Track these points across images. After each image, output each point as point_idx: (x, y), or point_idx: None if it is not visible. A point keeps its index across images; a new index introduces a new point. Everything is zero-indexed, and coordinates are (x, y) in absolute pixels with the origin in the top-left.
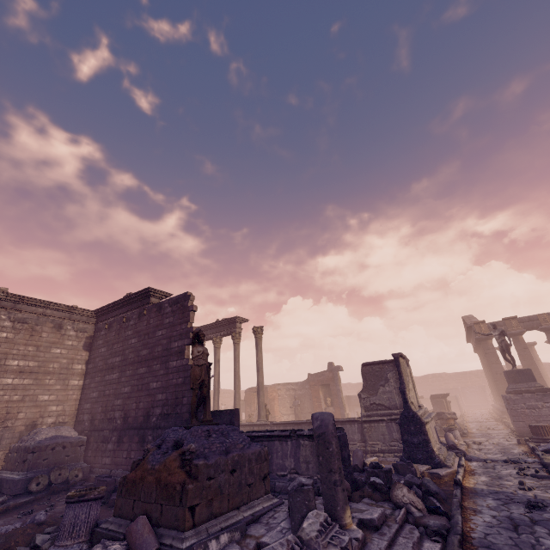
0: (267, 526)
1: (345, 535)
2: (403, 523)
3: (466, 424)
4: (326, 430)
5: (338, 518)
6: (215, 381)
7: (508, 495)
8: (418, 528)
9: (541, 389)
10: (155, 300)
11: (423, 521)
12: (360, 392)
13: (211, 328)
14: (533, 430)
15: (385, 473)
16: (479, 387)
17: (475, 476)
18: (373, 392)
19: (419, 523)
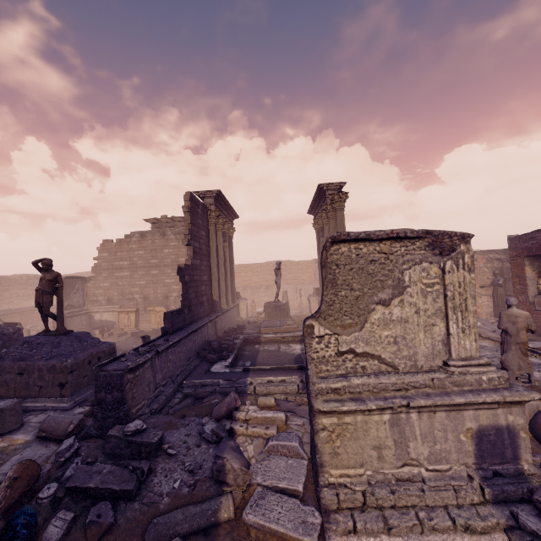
0: None
1: None
2: None
3: None
4: None
5: None
6: None
7: None
8: None
9: None
10: (208, 200)
11: None
12: None
13: (319, 202)
14: None
15: (131, 443)
16: None
17: None
18: None
19: None
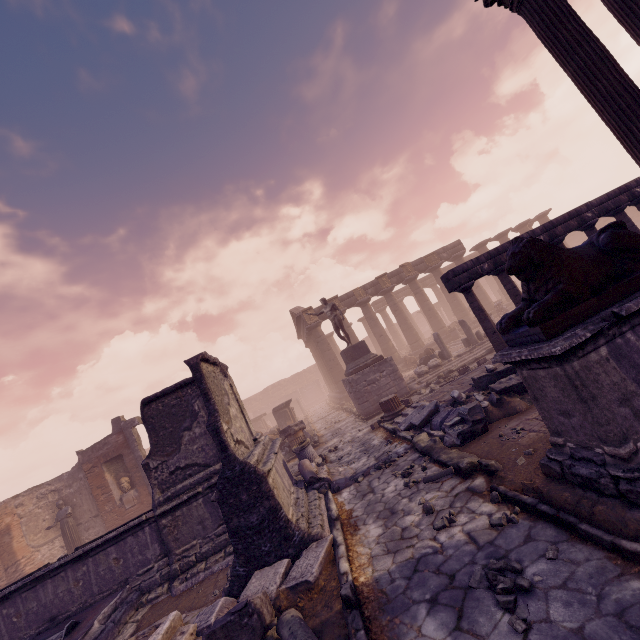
0: None
1: None
2: None
3: (312, 426)
4: None
5: None
6: None
7: (436, 565)
8: None
9: (377, 359)
10: None
11: None
12: (146, 458)
13: None
14: (384, 408)
15: None
16: (315, 382)
17: (361, 531)
18: (172, 448)
19: None
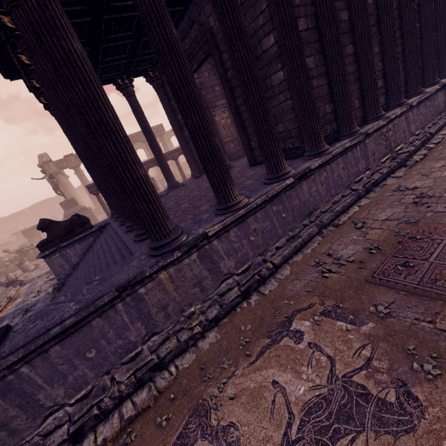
0: None
1: None
2: None
3: None
4: None
5: None
6: None
7: (23, 308)
8: None
9: (81, 209)
10: None
11: None
12: None
13: None
14: None
15: None
16: None
17: (16, 301)
18: None
19: None
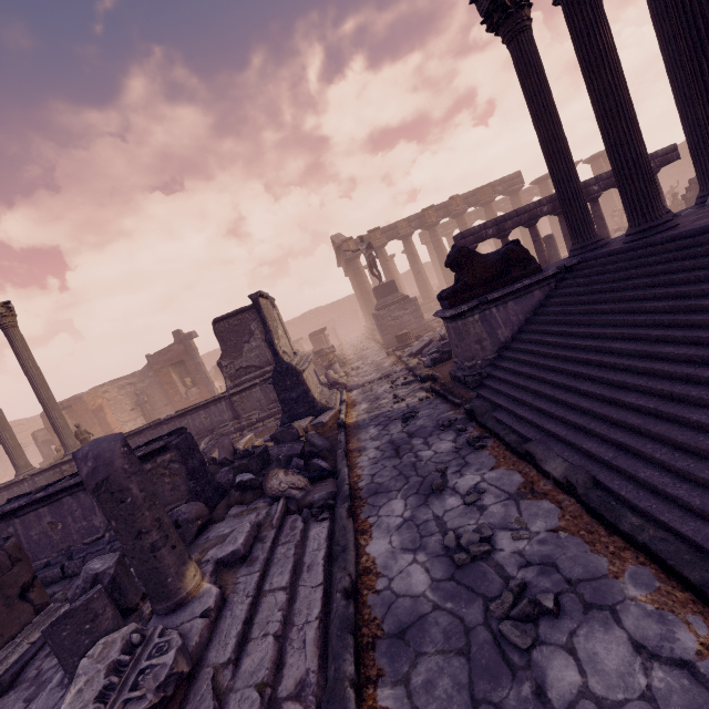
0: (34, 685)
1: (170, 648)
2: (283, 520)
3: (344, 352)
4: (109, 473)
5: (172, 595)
6: None
7: (386, 415)
8: (303, 512)
9: (403, 298)
10: None
11: (307, 501)
12: (219, 360)
13: None
14: (399, 340)
15: (259, 457)
16: (353, 312)
17: (357, 407)
18: (237, 354)
19: (303, 506)
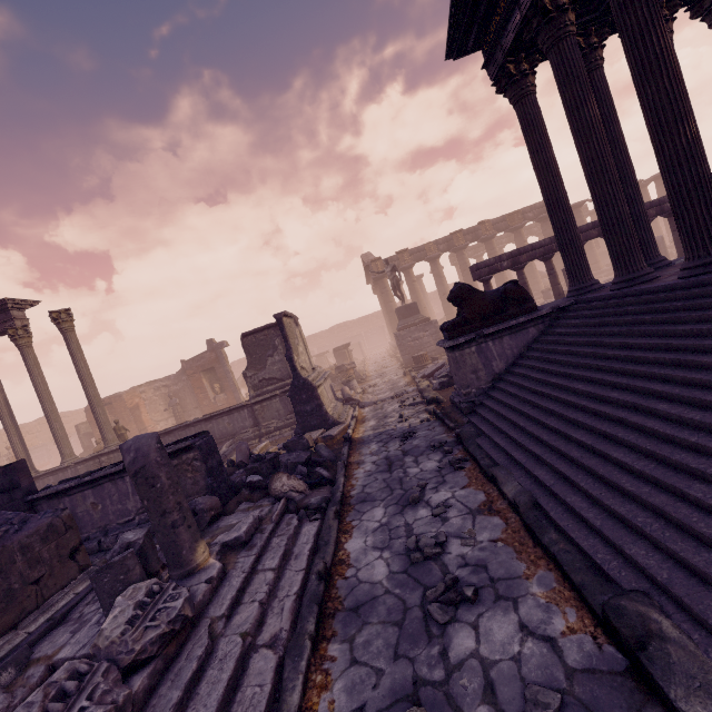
0: (78, 623)
1: (180, 597)
2: (282, 517)
3: (366, 368)
4: (146, 463)
5: (185, 564)
6: (2, 417)
7: (389, 433)
8: (299, 512)
9: (424, 320)
10: None
11: (304, 503)
12: (245, 370)
13: None
14: (415, 361)
15: (270, 462)
16: (380, 328)
17: (365, 423)
18: (261, 366)
19: (301, 507)
